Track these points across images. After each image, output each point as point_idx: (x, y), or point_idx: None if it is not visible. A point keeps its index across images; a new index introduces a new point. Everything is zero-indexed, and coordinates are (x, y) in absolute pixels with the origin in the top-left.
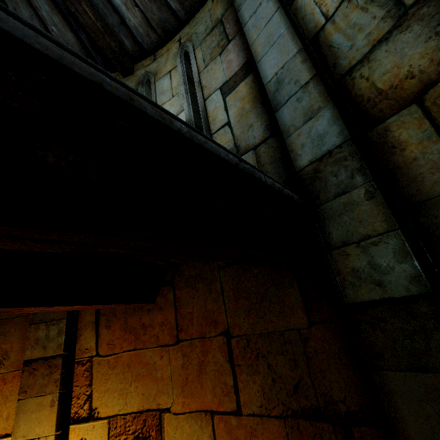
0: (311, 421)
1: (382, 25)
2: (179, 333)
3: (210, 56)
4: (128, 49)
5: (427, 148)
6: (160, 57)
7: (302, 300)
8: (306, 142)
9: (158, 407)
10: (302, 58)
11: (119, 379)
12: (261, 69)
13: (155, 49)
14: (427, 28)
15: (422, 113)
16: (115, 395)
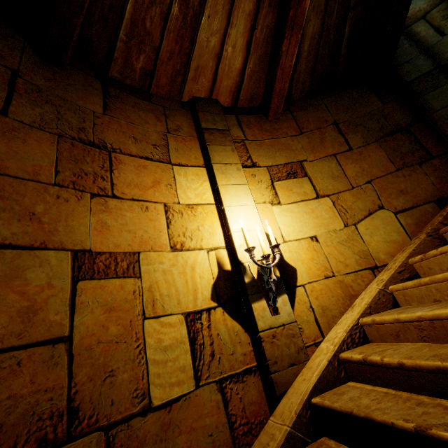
0: (391, 136)
1: None
2: (302, 129)
3: None
4: None
5: (428, 32)
6: None
7: (378, 98)
8: None
9: (298, 160)
10: None
11: (267, 151)
12: None
13: None
14: None
15: (425, 21)
16: (267, 158)
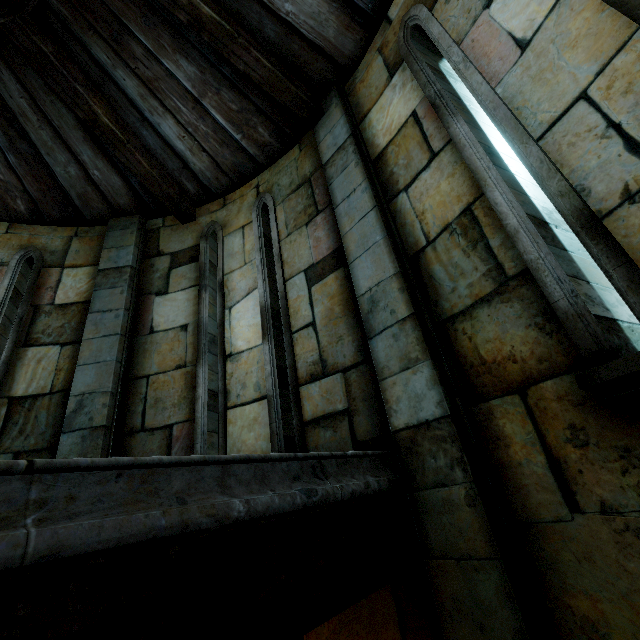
0: None
1: (484, 283)
2: None
3: (294, 221)
4: (191, 192)
5: (531, 455)
6: (231, 203)
7: (397, 611)
8: (403, 397)
9: None
10: (399, 284)
11: None
12: (353, 273)
13: (226, 192)
14: (527, 312)
15: (525, 409)
16: None
